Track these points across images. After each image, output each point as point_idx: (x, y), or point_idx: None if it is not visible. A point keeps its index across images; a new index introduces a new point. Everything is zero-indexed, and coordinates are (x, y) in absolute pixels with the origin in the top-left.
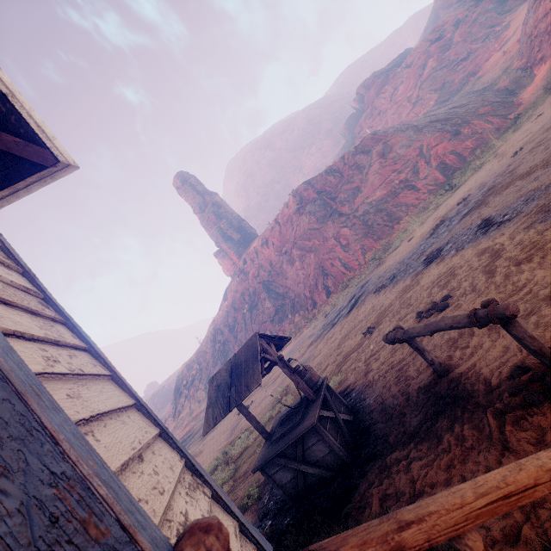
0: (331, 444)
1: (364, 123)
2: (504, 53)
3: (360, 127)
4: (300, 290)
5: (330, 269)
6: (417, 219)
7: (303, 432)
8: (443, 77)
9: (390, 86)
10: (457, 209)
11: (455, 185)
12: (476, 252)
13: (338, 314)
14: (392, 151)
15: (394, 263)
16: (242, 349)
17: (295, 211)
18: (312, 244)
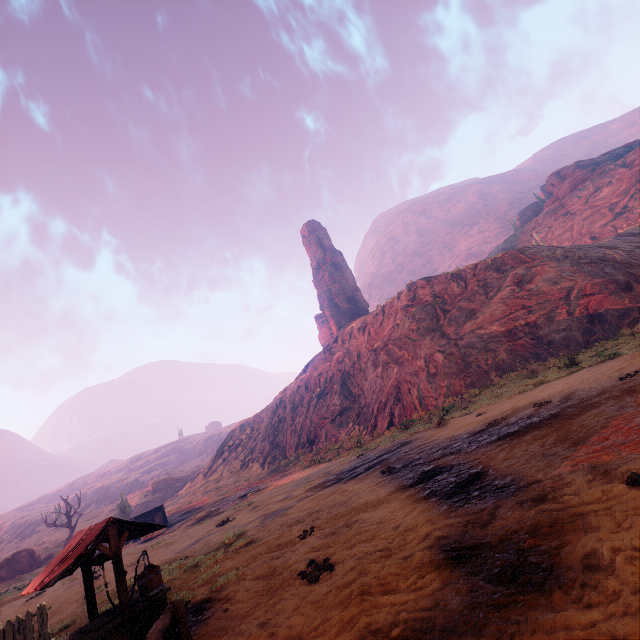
0: None
1: (542, 220)
2: None
3: (535, 223)
4: (372, 401)
5: (405, 394)
6: (514, 386)
7: None
8: None
9: (592, 184)
10: (521, 415)
11: (576, 364)
12: (409, 522)
13: (356, 468)
14: (531, 282)
15: (434, 440)
16: (97, 525)
17: (403, 307)
18: (401, 356)
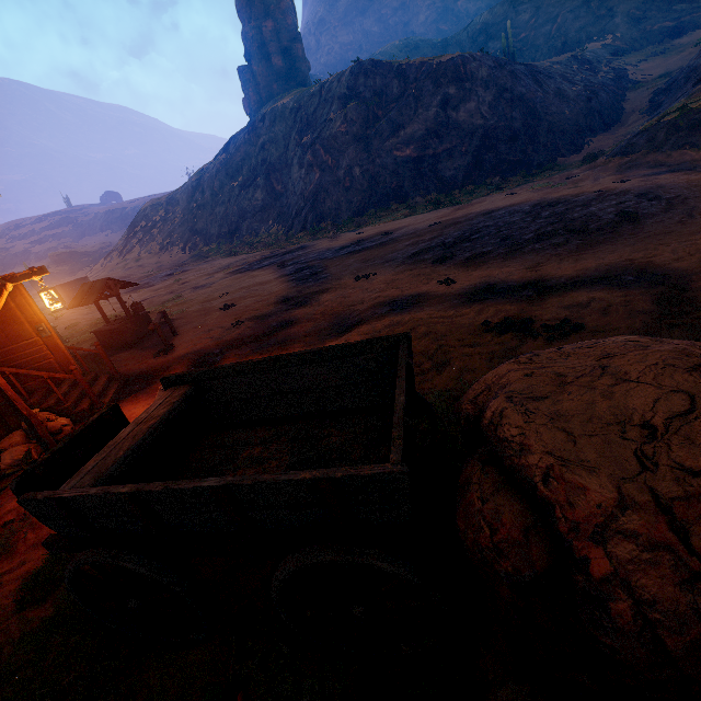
0: (124, 338)
1: None
2: (697, 43)
3: None
4: (293, 203)
5: (320, 203)
6: (396, 213)
7: (112, 329)
8: (655, 4)
9: None
10: (372, 240)
11: (438, 204)
12: (276, 291)
13: (264, 262)
14: (455, 109)
15: (320, 249)
16: (100, 281)
17: (341, 96)
18: (325, 161)
